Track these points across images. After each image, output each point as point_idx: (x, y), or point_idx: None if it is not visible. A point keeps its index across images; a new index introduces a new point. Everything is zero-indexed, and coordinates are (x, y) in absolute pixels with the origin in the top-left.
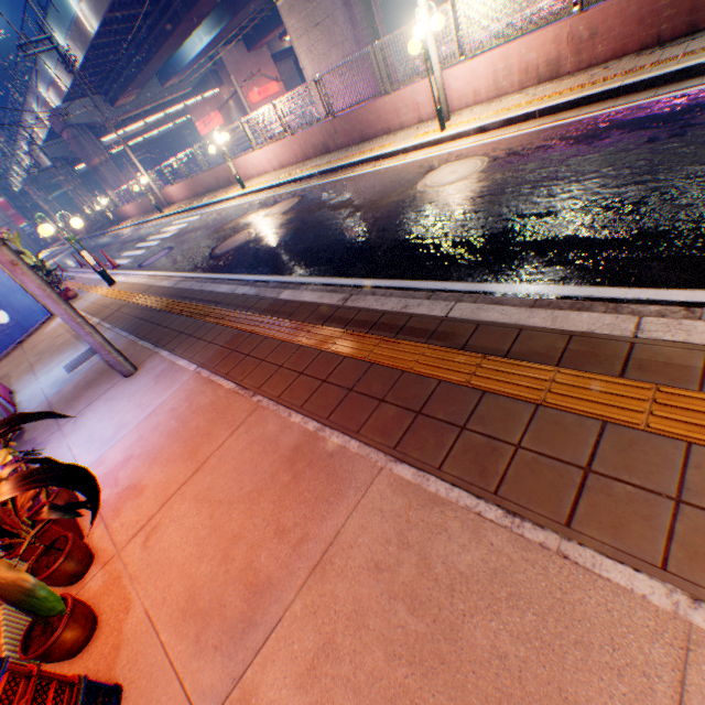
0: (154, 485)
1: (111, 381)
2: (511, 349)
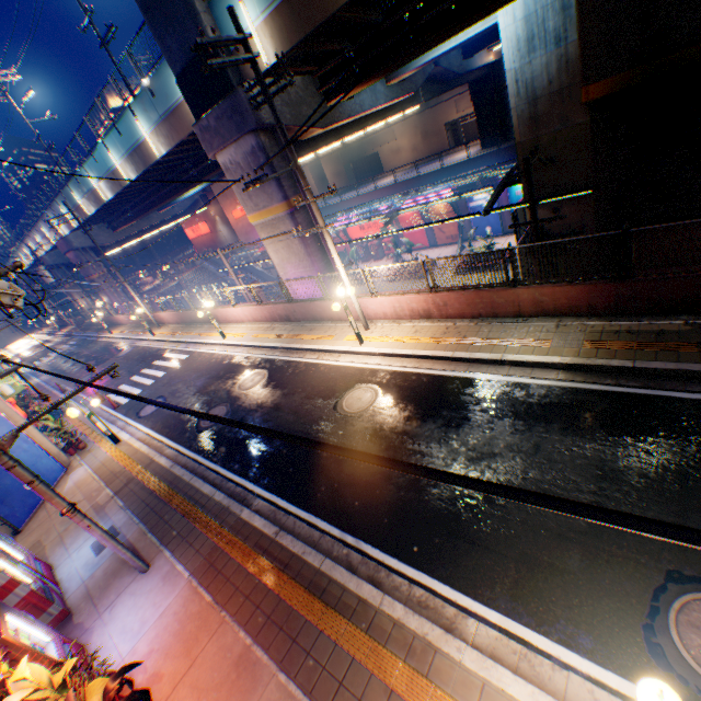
0: (169, 673)
1: (132, 573)
2: (338, 602)
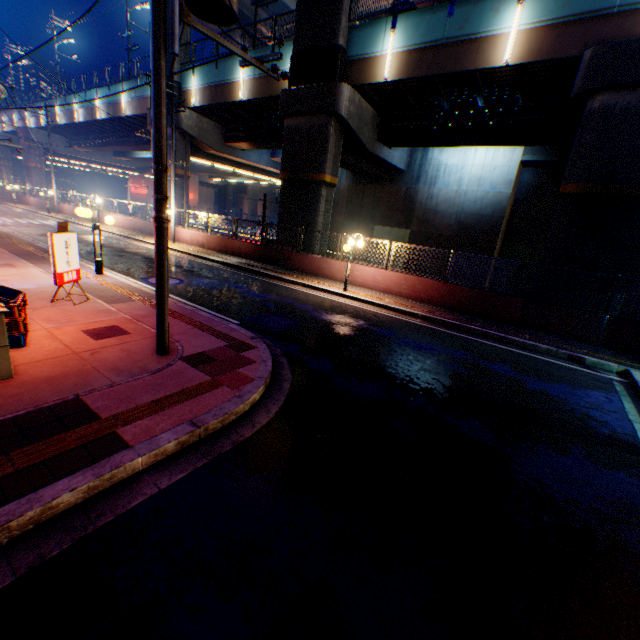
0: None
1: None
2: None
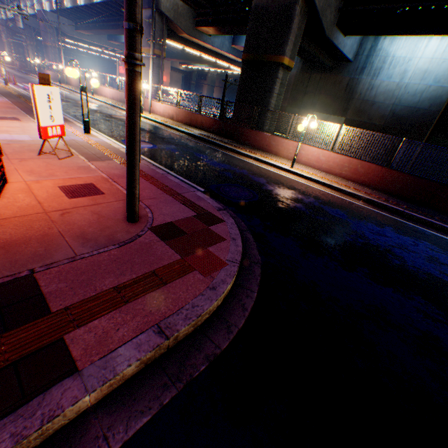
0: None
1: None
2: None
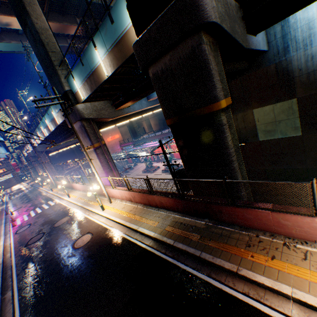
0: None
1: None
2: None
